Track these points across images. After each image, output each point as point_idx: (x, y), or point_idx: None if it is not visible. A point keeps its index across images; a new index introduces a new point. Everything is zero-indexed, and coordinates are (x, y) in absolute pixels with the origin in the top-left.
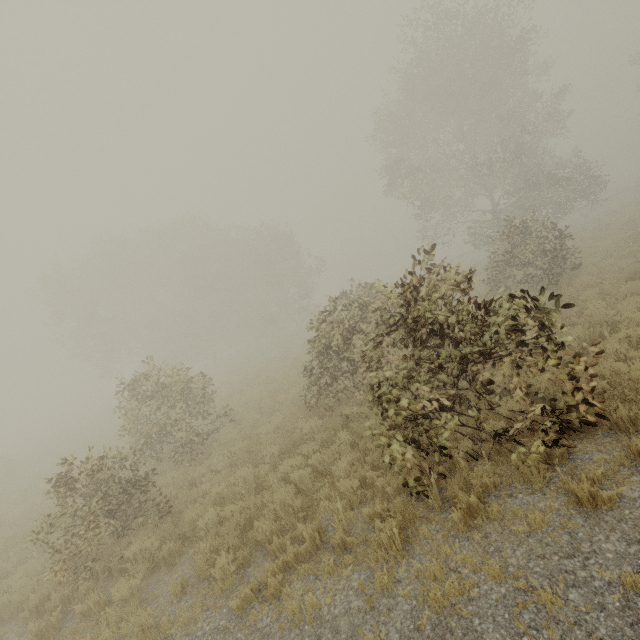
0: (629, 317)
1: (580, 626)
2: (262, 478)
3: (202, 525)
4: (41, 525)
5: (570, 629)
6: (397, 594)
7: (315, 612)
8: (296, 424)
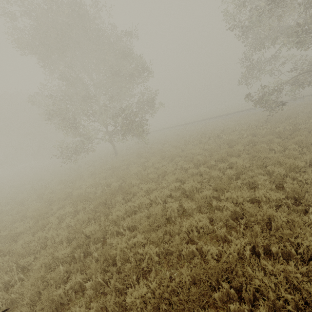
0: None
1: None
2: None
3: None
4: None
5: None
6: None
7: None
8: None
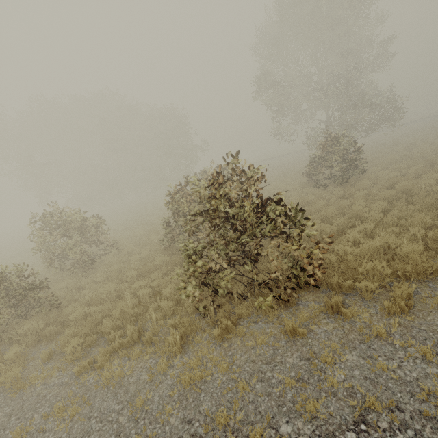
0: (372, 215)
1: (253, 403)
2: (122, 291)
3: (72, 318)
4: None
5: (247, 404)
6: (168, 374)
7: (120, 379)
8: (155, 257)
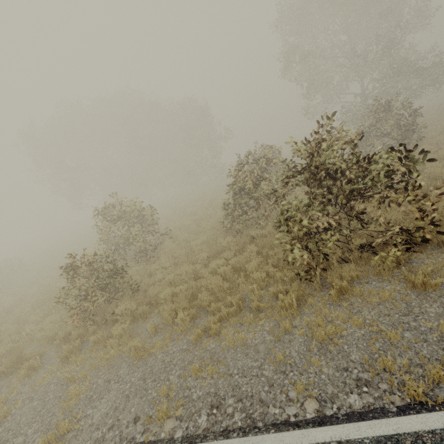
0: None
1: (411, 349)
2: (197, 272)
3: (163, 296)
4: (60, 293)
5: (404, 351)
6: (295, 333)
7: (243, 342)
8: (217, 240)
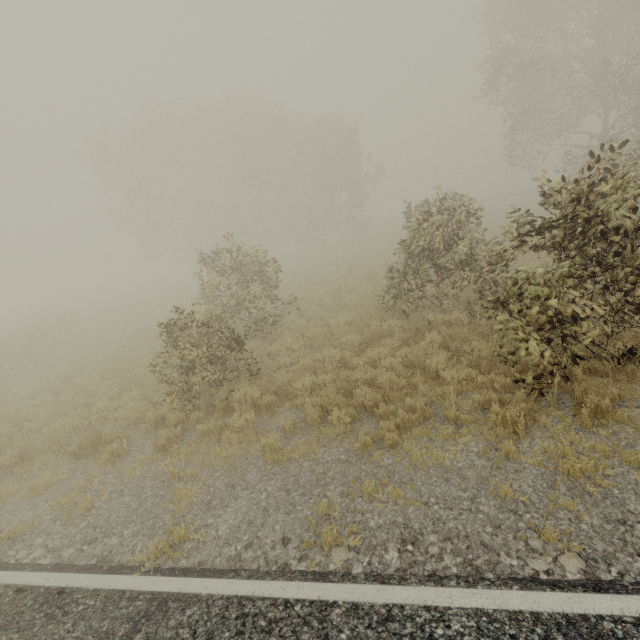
0: None
1: None
2: (345, 360)
3: (301, 386)
4: (157, 360)
5: None
6: (523, 462)
7: (437, 462)
8: (370, 322)
